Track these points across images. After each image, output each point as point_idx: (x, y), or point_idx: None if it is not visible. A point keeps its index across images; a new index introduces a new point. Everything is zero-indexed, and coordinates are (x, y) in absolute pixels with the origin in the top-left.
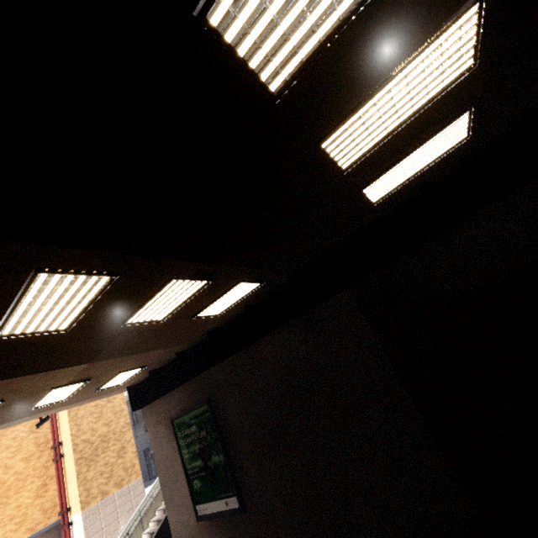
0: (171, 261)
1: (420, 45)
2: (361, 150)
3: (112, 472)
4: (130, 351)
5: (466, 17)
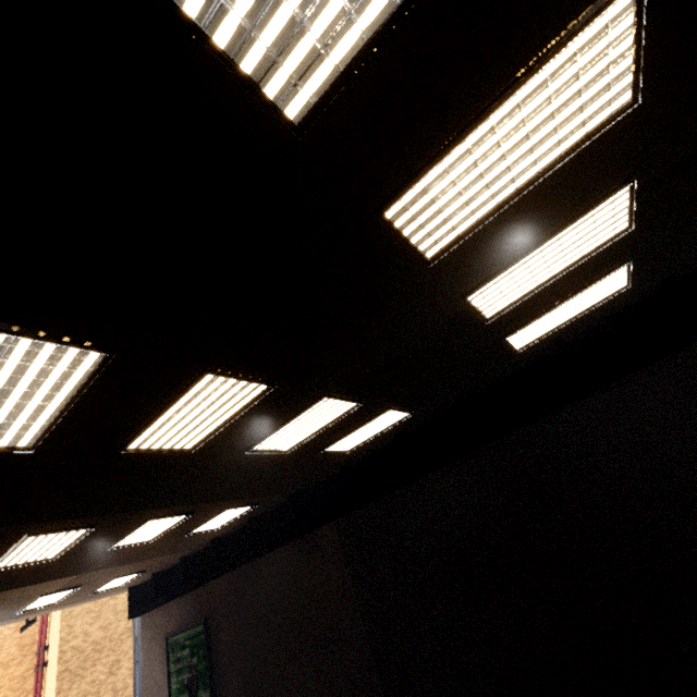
0: (144, 511)
1: (298, 411)
2: (294, 443)
3: (98, 694)
4: (123, 562)
5: (324, 400)
